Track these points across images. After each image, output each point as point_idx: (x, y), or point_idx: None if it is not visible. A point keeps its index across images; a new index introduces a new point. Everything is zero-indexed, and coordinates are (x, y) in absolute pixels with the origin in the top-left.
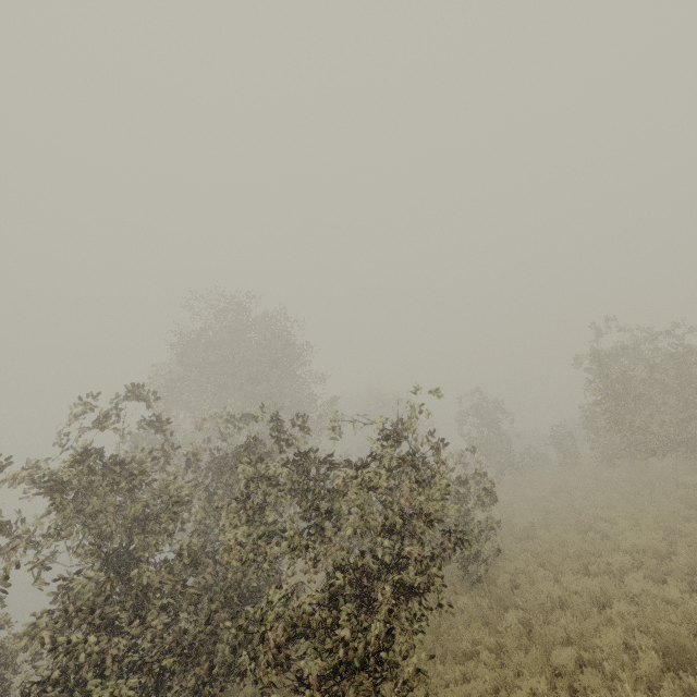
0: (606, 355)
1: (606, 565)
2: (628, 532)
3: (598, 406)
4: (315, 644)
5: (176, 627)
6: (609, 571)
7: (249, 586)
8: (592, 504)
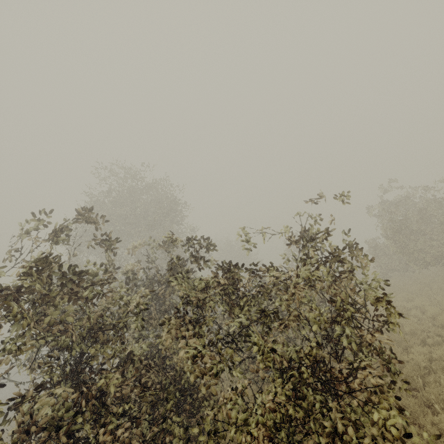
0: (388, 205)
1: (439, 338)
2: (442, 314)
3: (388, 237)
4: (284, 432)
5: (136, 431)
6: (442, 341)
7: (188, 382)
8: (395, 300)
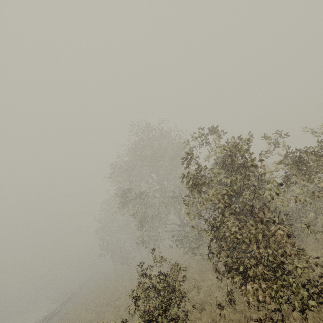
0: None
1: None
2: None
3: None
4: None
5: None
6: None
7: None
8: None
